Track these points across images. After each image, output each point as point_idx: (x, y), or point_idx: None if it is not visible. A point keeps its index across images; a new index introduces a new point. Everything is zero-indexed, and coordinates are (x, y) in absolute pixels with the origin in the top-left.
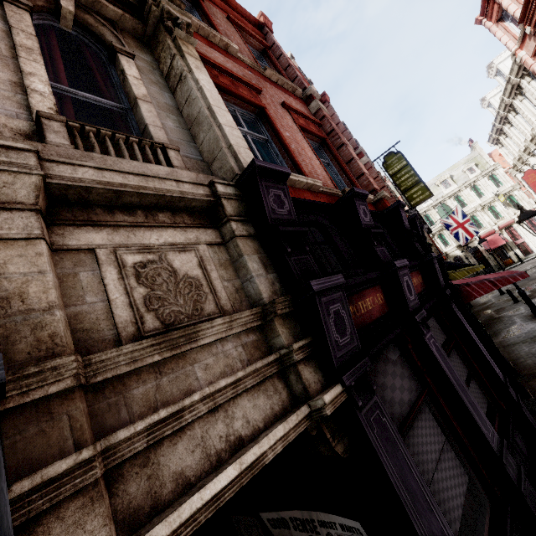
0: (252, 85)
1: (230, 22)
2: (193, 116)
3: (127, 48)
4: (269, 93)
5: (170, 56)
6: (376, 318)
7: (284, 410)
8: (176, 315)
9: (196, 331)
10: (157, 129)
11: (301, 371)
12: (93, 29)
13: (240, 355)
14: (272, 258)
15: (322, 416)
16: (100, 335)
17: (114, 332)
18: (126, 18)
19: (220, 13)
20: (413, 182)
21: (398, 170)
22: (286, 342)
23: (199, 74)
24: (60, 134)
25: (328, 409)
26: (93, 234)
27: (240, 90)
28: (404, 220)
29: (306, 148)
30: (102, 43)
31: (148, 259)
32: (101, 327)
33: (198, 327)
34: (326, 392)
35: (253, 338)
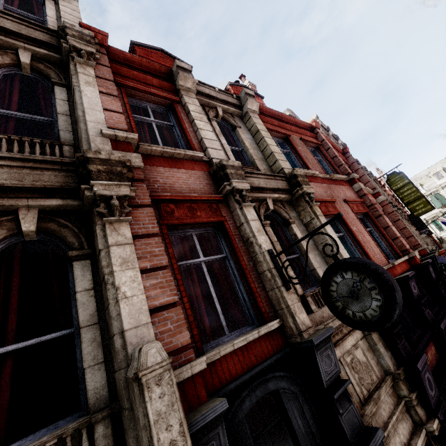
0: (332, 201)
1: (301, 140)
2: (327, 253)
3: (292, 219)
4: (336, 195)
5: (310, 217)
6: (434, 365)
7: (413, 429)
8: (368, 385)
9: (379, 394)
10: (319, 269)
11: (416, 410)
12: (277, 211)
13: (390, 401)
14: (387, 343)
15: (433, 435)
16: (356, 400)
17: (358, 398)
18: (286, 197)
19: (296, 138)
20: (415, 197)
21: (400, 186)
22: (407, 393)
23: (327, 228)
24: (312, 303)
25: (436, 432)
26: (336, 351)
27: (329, 209)
28: (432, 274)
29: (364, 233)
30: (279, 216)
31: (351, 357)
32: (355, 396)
33: (380, 392)
34: (432, 422)
35: (391, 391)
